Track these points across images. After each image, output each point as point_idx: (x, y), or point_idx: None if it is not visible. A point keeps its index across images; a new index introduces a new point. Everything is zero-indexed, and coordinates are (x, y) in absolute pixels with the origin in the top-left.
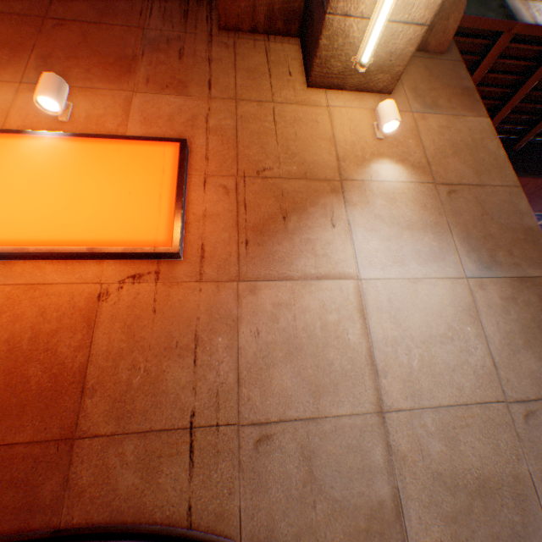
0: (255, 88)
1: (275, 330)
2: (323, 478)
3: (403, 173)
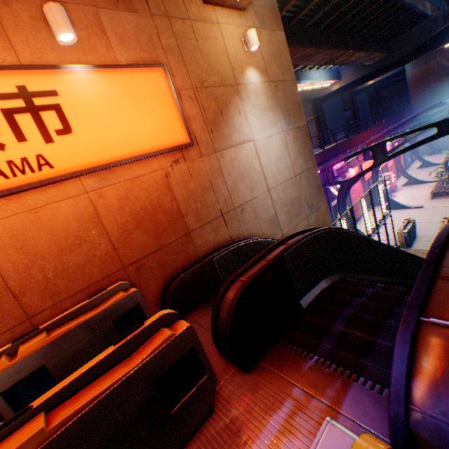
0: (175, 3)
1: (234, 171)
2: (259, 215)
3: (258, 76)
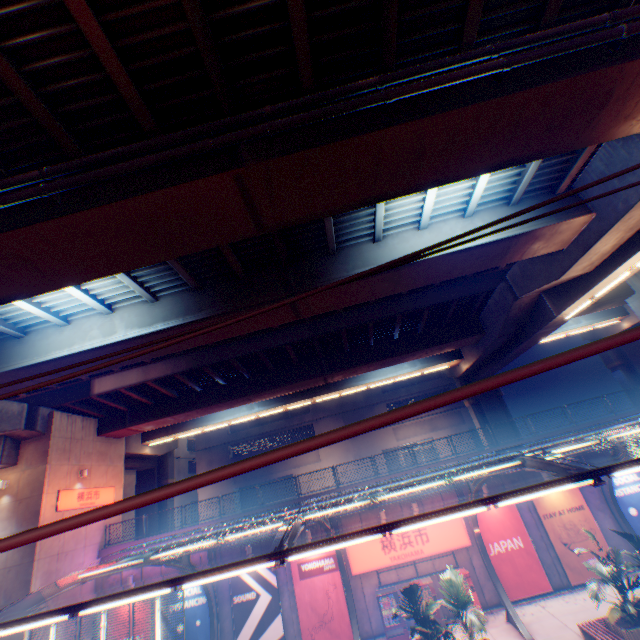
0: None
1: None
2: None
3: (11, 498)
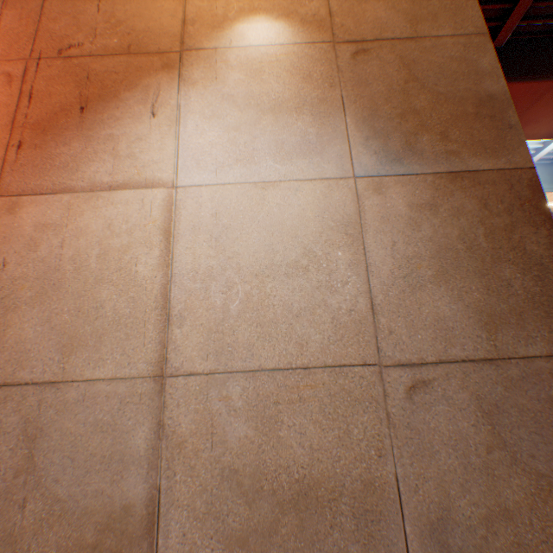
0: None
1: (31, 262)
2: (47, 468)
3: (285, 32)
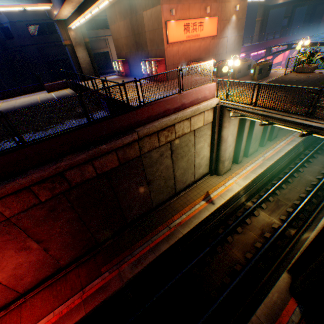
0: None
1: (221, 45)
2: (222, 59)
3: (235, 18)
